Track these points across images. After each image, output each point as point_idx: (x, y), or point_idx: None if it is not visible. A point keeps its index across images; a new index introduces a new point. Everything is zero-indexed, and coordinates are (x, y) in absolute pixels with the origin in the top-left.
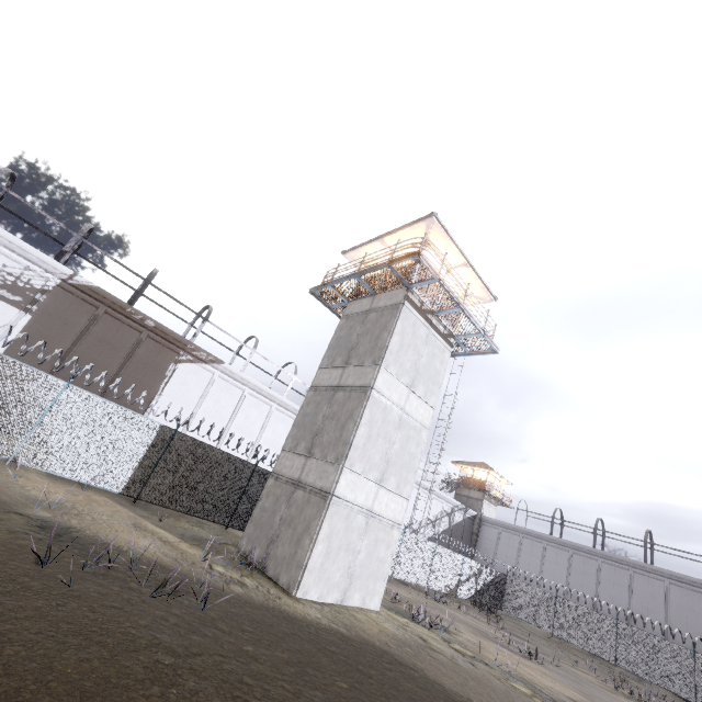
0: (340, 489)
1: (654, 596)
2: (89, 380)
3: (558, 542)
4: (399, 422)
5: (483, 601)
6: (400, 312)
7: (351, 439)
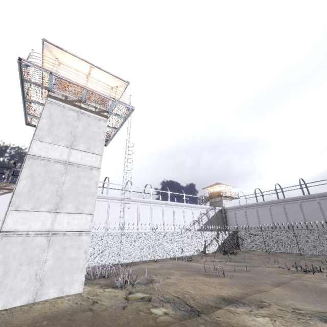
0: (8, 226)
1: (314, 209)
2: None
3: (261, 204)
4: (66, 170)
5: (226, 250)
6: (45, 105)
7: (13, 191)
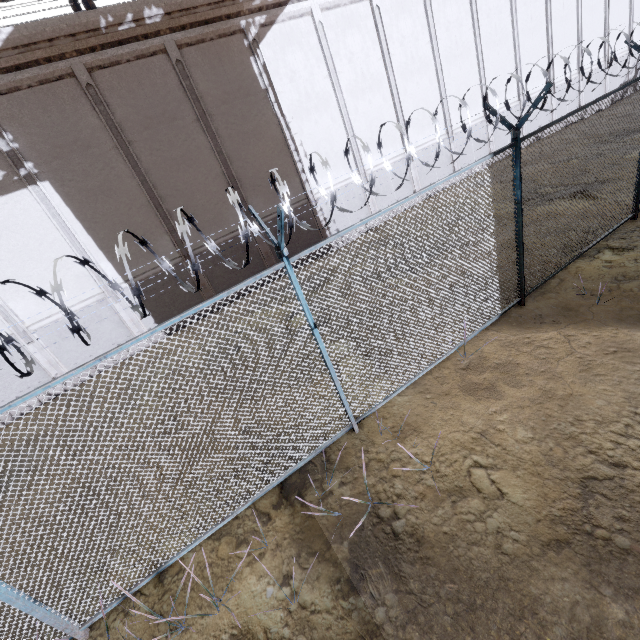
0: None
1: None
2: (204, 190)
3: None
4: None
5: None
6: None
7: None
